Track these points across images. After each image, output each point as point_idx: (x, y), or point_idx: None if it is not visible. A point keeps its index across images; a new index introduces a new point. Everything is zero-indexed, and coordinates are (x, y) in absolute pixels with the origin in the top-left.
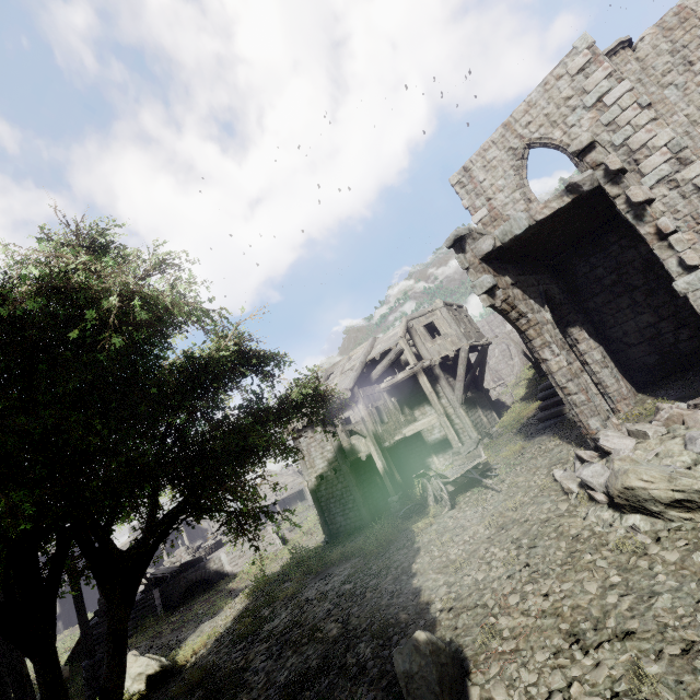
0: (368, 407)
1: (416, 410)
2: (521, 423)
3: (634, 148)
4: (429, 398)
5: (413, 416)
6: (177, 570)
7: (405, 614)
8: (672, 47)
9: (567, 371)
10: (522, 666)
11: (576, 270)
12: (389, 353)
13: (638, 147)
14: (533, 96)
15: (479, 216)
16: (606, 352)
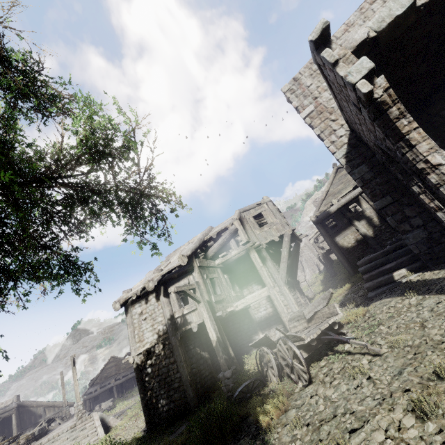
0: (203, 276)
1: (244, 289)
2: (339, 300)
3: None
4: (259, 272)
5: (243, 293)
6: None
7: None
8: None
9: None
10: None
11: None
12: (225, 233)
13: None
14: (351, 19)
15: (307, 111)
16: None
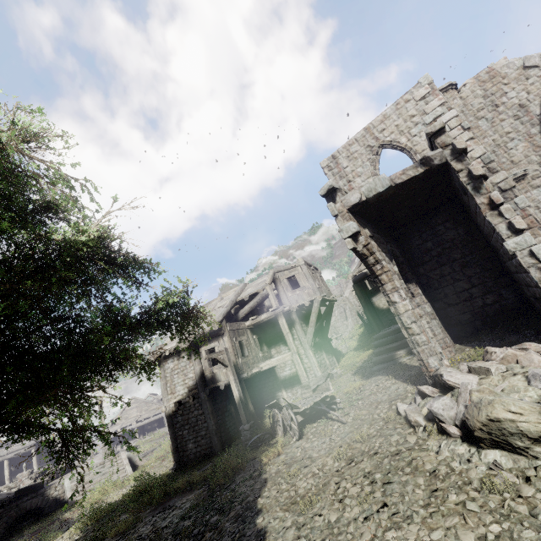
0: (232, 340)
1: (272, 349)
2: (357, 366)
3: None
4: (285, 338)
5: (270, 353)
6: (12, 497)
7: None
8: (484, 93)
9: (412, 313)
10: None
11: (412, 242)
12: (257, 296)
13: None
14: (388, 111)
15: None
16: (432, 308)
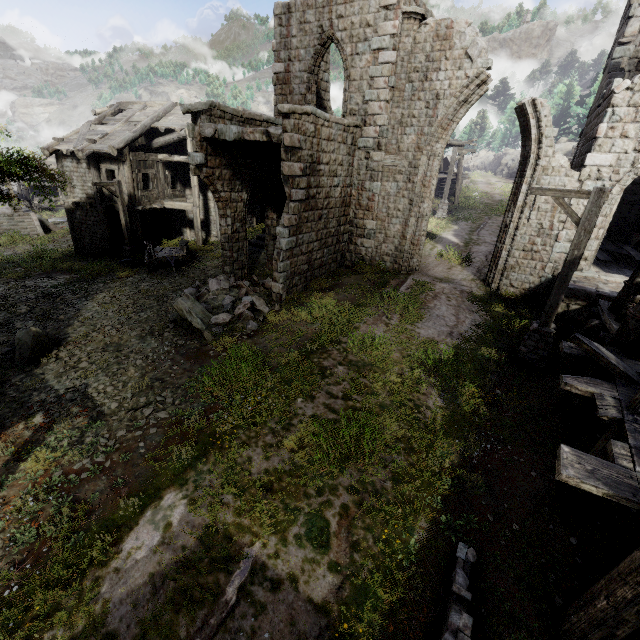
0: (134, 171)
1: (188, 189)
2: (252, 238)
3: (369, 112)
4: (192, 190)
5: (183, 193)
6: None
7: (64, 316)
8: (429, 53)
9: (228, 237)
10: (79, 349)
11: None
12: (174, 133)
13: (371, 113)
14: None
15: (278, 68)
16: None
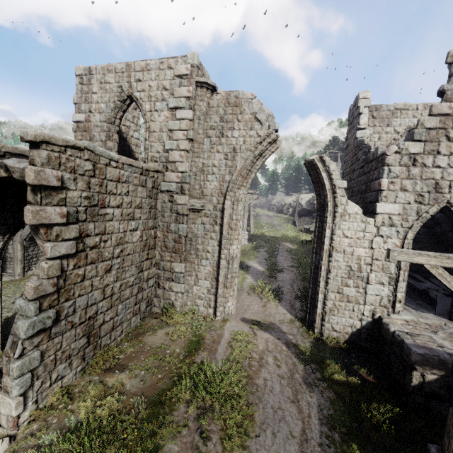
0: None
1: None
2: None
3: (170, 159)
4: None
5: None
6: None
7: None
8: (223, 115)
9: None
10: None
11: None
12: None
13: (172, 160)
14: (152, 63)
15: (78, 117)
16: None
